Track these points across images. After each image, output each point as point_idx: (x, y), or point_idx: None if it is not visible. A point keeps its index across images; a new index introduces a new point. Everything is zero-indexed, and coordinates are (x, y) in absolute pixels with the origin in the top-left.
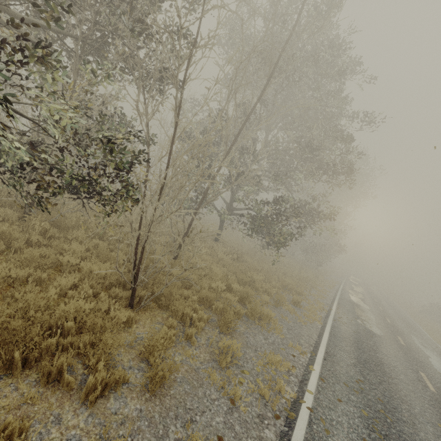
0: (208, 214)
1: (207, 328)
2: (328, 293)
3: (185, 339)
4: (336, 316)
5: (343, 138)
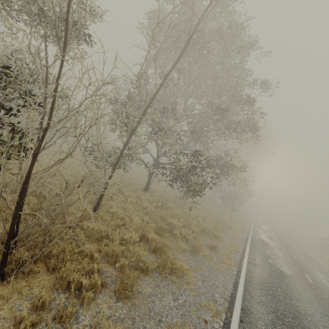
0: (145, 169)
1: (101, 296)
2: (242, 233)
3: (58, 322)
4: (250, 258)
5: (248, 101)
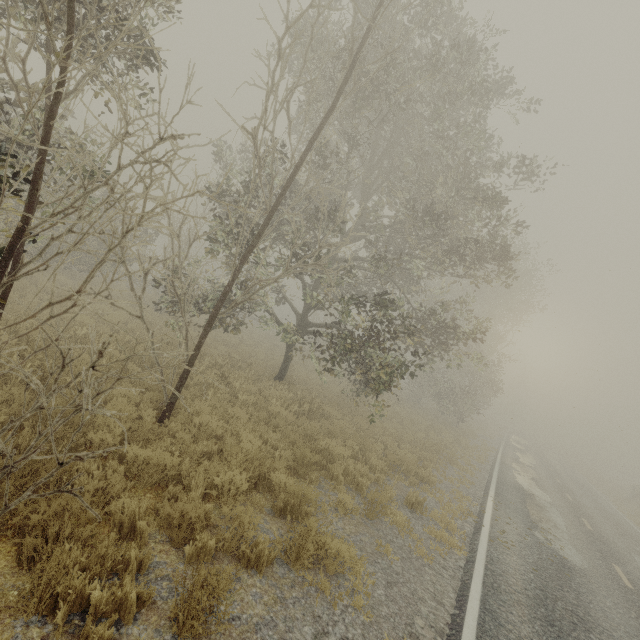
0: None
1: (136, 630)
2: (477, 472)
3: None
4: (495, 529)
5: (491, 197)
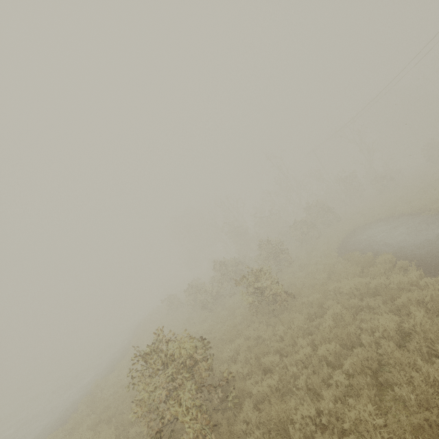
0: None
1: None
2: None
3: None
4: None
5: None
